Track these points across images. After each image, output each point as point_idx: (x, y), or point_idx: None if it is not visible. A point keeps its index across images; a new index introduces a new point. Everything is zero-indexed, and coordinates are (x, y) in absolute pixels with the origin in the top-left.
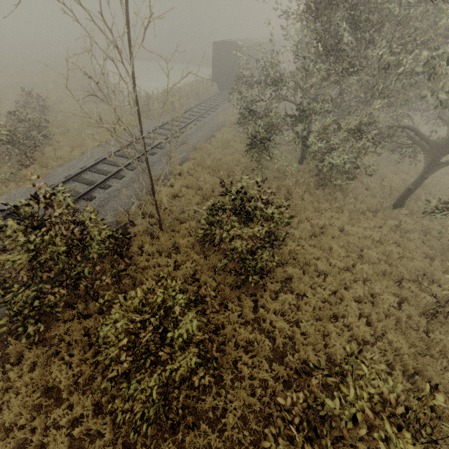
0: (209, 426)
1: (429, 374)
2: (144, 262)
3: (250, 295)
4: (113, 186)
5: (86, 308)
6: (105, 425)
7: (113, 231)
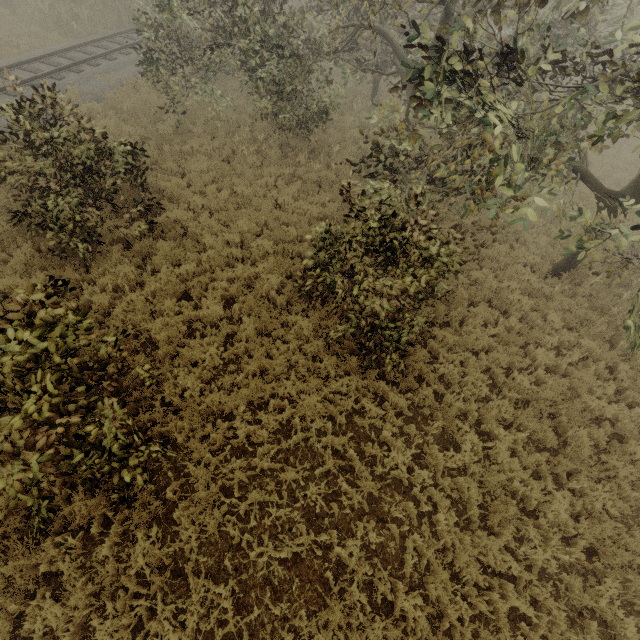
0: None
1: (254, 354)
2: None
3: (76, 265)
4: None
5: None
6: None
7: None
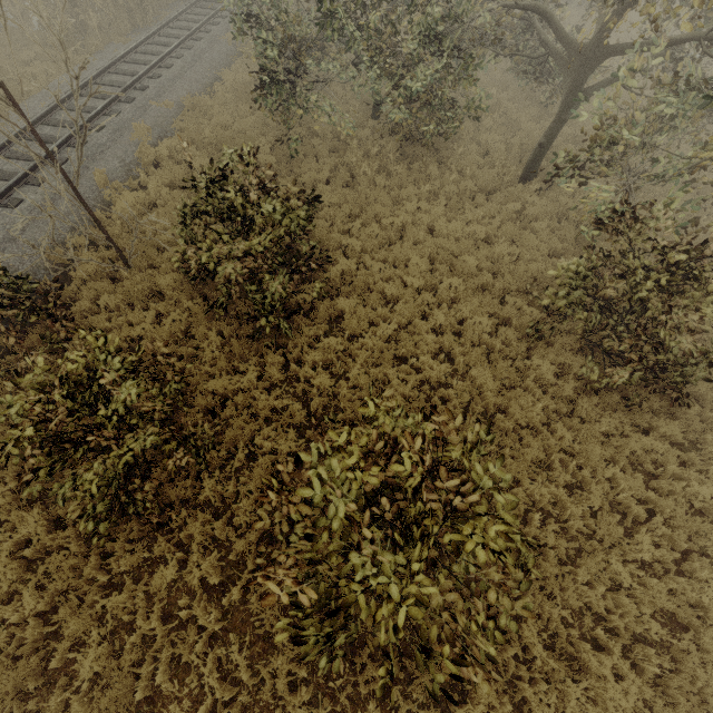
0: (219, 516)
1: (512, 410)
2: (103, 324)
3: (274, 347)
4: (27, 201)
5: None
6: (67, 539)
7: (2, 275)
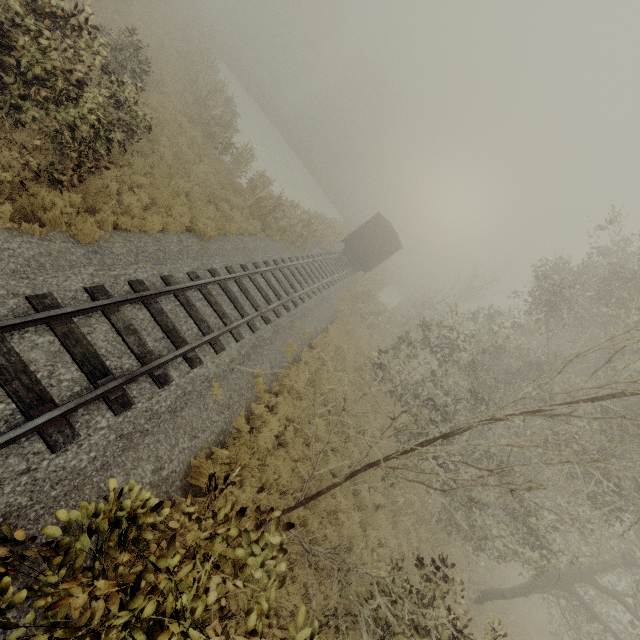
0: None
1: None
2: None
3: None
4: (204, 367)
5: None
6: None
7: None
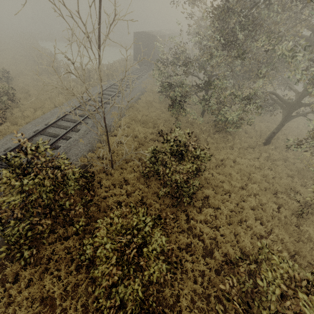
0: (168, 309)
1: (304, 254)
2: (104, 193)
3: (183, 211)
4: (72, 138)
5: (66, 232)
6: None
7: (85, 172)
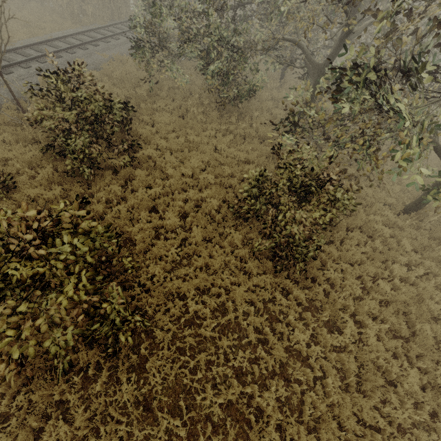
0: None
1: (201, 254)
2: None
3: (81, 183)
4: None
5: None
6: None
7: None
